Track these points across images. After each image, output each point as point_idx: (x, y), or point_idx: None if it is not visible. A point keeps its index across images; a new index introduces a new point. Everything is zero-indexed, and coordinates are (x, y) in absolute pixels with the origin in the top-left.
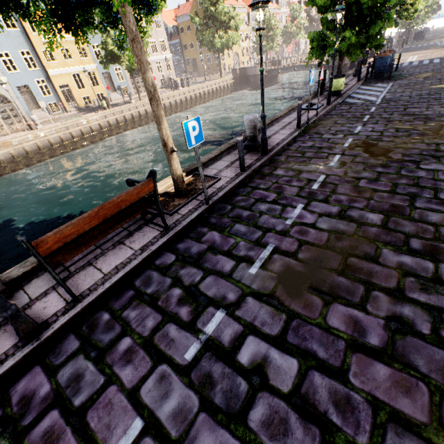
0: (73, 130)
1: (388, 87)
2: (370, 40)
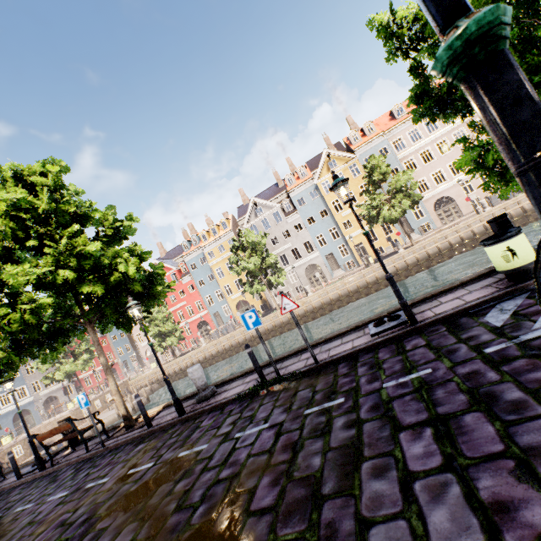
0: (330, 294)
1: None
2: None
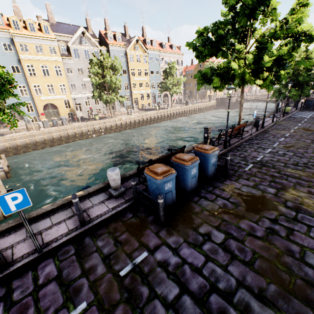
0: (144, 117)
1: (313, 113)
2: (303, 93)
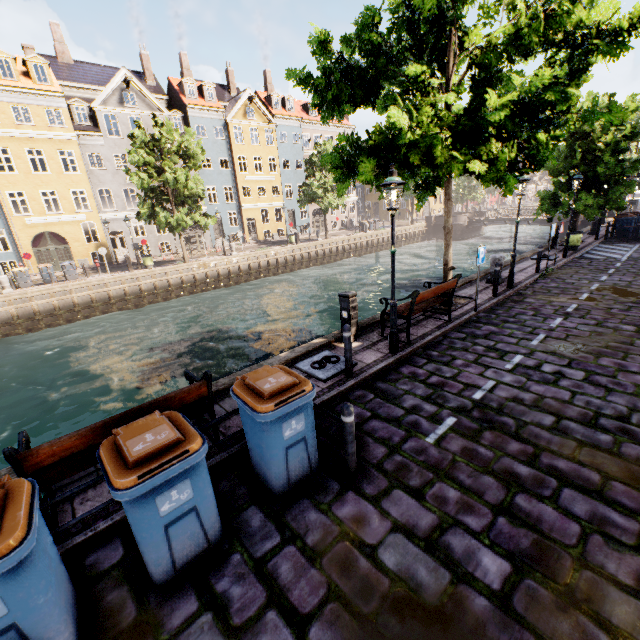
0: (262, 259)
1: (635, 247)
2: (610, 202)
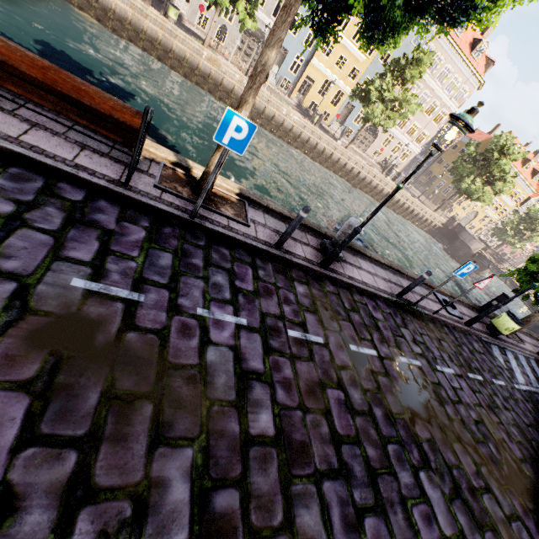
0: (270, 107)
1: None
2: None
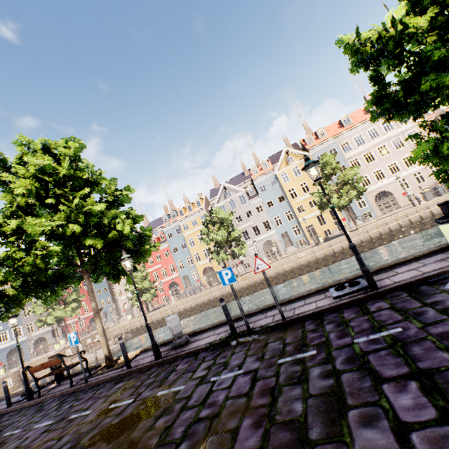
0: (285, 266)
1: None
2: None
